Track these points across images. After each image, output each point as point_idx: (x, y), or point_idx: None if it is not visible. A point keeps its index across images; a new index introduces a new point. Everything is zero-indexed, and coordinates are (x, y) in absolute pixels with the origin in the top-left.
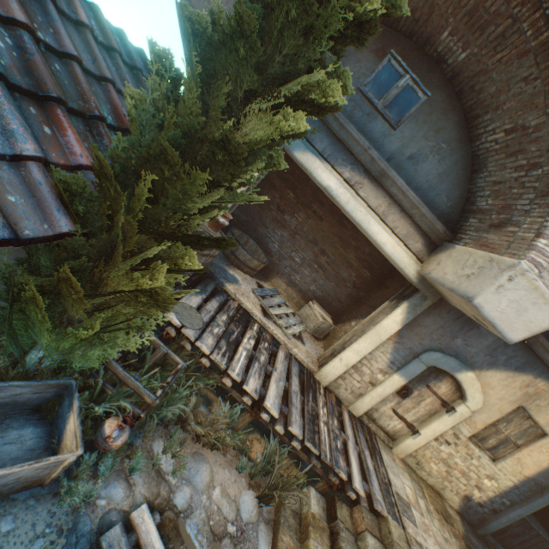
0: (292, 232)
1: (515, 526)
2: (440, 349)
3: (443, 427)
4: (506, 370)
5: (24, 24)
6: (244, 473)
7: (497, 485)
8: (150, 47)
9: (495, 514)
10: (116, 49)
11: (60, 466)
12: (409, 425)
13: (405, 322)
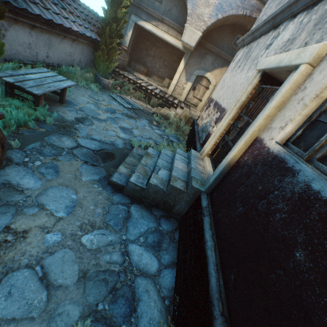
0: (152, 57)
1: None
2: (198, 69)
3: (207, 95)
4: (219, 68)
5: (83, 12)
6: (148, 105)
7: None
8: (102, 8)
9: None
10: (90, 11)
11: (111, 84)
12: (199, 100)
13: (185, 64)
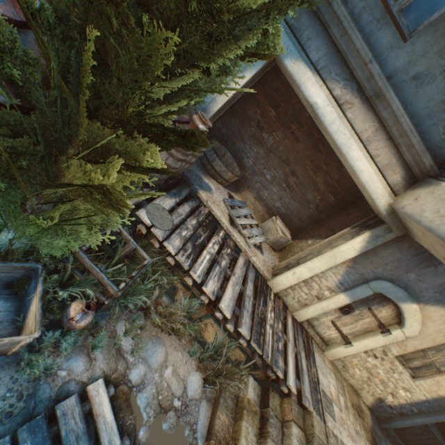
0: (267, 150)
1: (416, 427)
2: (391, 279)
3: (374, 344)
4: None
5: None
6: (194, 357)
7: (410, 397)
8: None
9: (401, 416)
10: None
11: (18, 344)
12: (344, 337)
13: (363, 251)
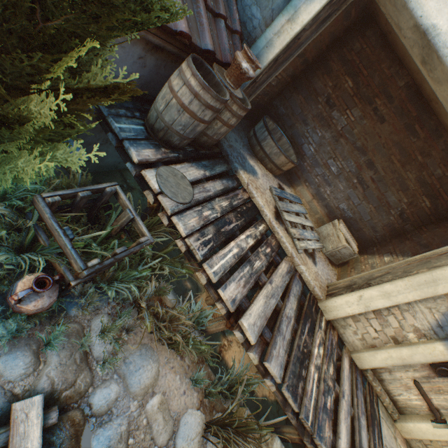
0: (336, 133)
1: None
2: None
3: None
4: None
5: None
6: (198, 387)
7: None
8: None
9: None
10: None
11: None
12: (433, 409)
13: None
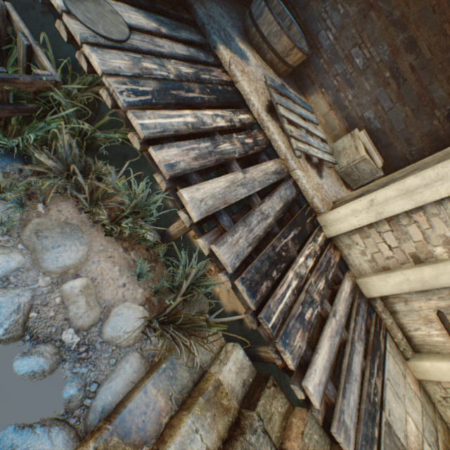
0: (364, 4)
1: None
2: None
3: None
4: None
5: None
6: (146, 284)
7: None
8: None
9: None
10: None
11: None
12: None
13: None
